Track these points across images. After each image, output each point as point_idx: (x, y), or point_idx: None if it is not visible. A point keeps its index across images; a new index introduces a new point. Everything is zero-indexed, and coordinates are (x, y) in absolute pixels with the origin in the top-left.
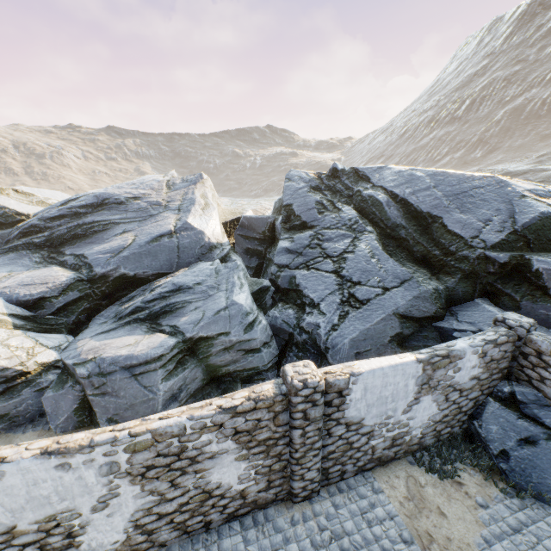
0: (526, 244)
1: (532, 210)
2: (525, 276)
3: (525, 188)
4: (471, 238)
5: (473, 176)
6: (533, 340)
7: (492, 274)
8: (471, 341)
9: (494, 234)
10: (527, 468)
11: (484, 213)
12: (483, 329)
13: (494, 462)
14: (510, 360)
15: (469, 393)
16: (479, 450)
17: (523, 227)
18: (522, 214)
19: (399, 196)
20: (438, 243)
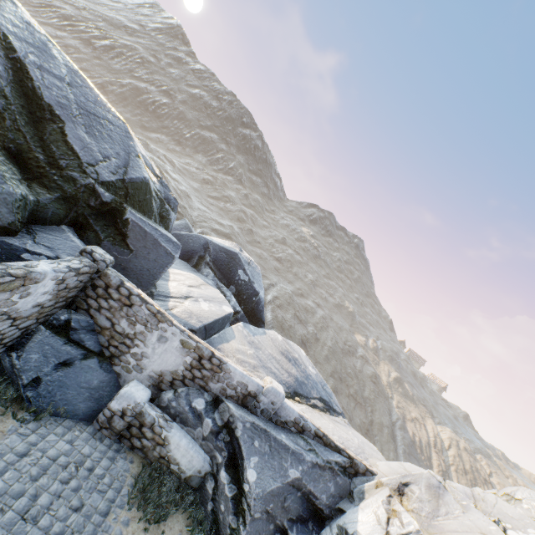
0: (126, 196)
1: (141, 171)
2: (116, 221)
3: (142, 152)
4: (88, 164)
5: (111, 109)
6: (109, 275)
7: (91, 207)
8: (56, 265)
9: (109, 173)
10: (55, 389)
11: (107, 149)
12: (62, 257)
13: (22, 393)
14: (80, 290)
15: (24, 322)
16: (6, 384)
17: (131, 181)
18: (133, 170)
19: (16, 53)
20: (48, 147)
